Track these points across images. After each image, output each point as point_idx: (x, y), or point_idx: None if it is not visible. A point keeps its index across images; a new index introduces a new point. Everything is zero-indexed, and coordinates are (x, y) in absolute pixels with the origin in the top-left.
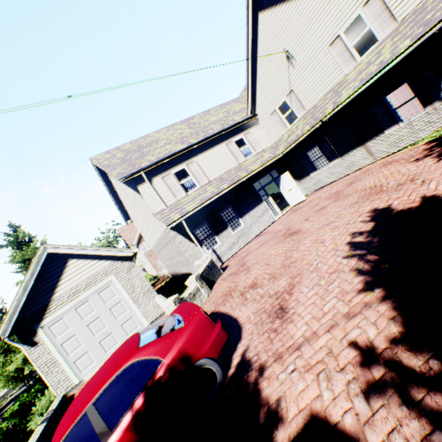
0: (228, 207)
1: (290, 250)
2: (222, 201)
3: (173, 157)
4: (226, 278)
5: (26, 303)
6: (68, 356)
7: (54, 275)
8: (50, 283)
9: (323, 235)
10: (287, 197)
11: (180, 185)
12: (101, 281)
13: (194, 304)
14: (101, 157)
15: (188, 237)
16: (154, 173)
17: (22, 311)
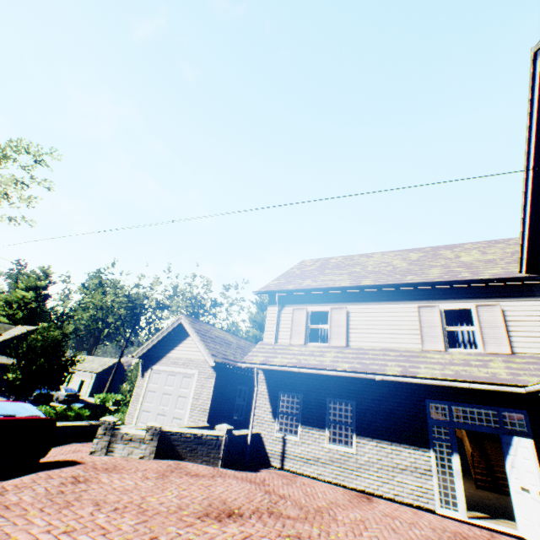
0: (348, 401)
1: (129, 505)
2: (346, 385)
3: (320, 291)
4: (171, 464)
5: (159, 346)
6: (144, 402)
7: (178, 339)
8: (173, 343)
9: (98, 535)
10: (514, 500)
11: (307, 328)
12: (190, 368)
13: (10, 417)
14: (305, 263)
15: (271, 393)
16: (291, 300)
17: (154, 350)
